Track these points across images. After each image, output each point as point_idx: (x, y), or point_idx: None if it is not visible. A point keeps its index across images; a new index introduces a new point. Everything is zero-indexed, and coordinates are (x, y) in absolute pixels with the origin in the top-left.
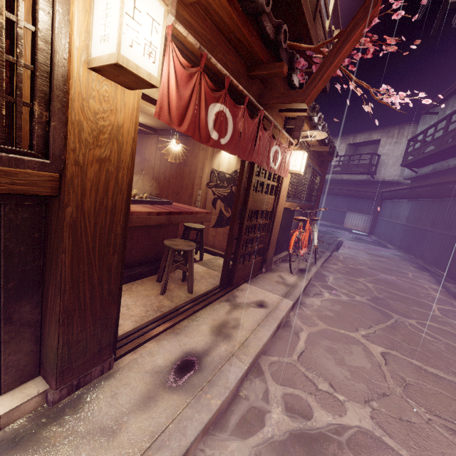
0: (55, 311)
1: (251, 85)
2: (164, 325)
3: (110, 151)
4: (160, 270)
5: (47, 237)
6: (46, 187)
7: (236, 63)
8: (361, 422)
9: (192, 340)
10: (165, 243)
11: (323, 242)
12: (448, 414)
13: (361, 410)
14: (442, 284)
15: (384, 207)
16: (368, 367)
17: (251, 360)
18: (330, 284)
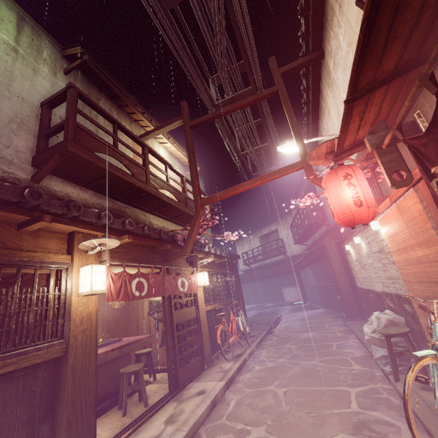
0: (63, 422)
1: (156, 254)
2: (127, 432)
3: (87, 325)
4: (120, 397)
5: (58, 380)
6: (61, 352)
7: (143, 251)
8: (258, 434)
9: (148, 433)
10: (120, 371)
11: (263, 324)
12: (312, 409)
13: (260, 429)
14: (345, 324)
15: (302, 276)
16: (273, 403)
17: (189, 428)
18: (262, 358)
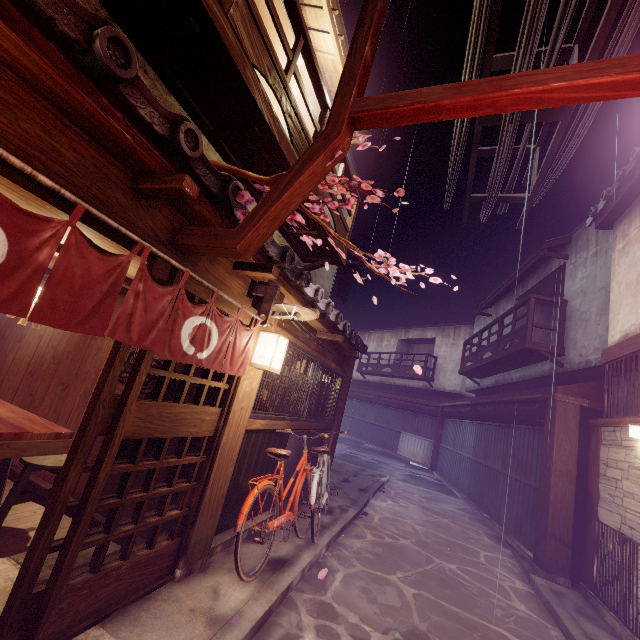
0: None
1: (149, 208)
2: None
3: None
4: None
5: None
6: None
7: (94, 158)
8: None
9: None
10: None
11: (354, 486)
12: None
13: None
14: (529, 579)
15: (446, 429)
16: None
17: None
18: (331, 598)
